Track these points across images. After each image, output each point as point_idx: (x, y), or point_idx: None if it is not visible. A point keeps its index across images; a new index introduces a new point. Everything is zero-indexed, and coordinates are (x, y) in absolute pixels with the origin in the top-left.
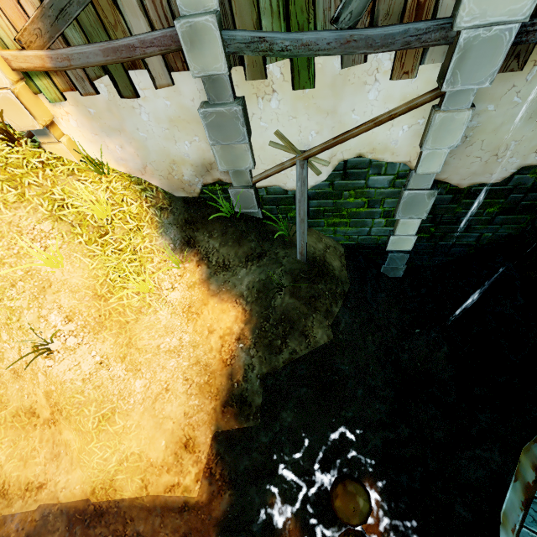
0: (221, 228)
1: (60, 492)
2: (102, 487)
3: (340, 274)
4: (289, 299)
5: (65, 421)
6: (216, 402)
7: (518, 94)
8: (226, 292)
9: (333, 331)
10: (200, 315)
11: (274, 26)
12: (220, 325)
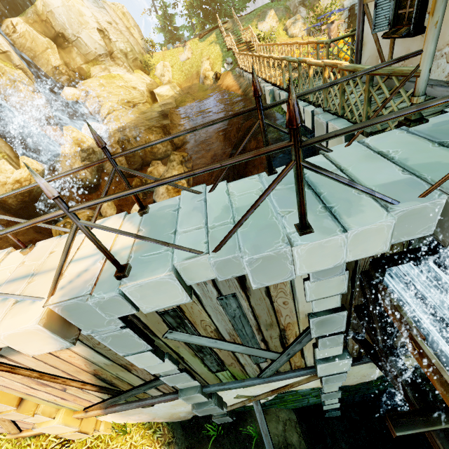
0: (212, 448)
1: None
2: None
3: None
4: None
5: None
6: None
7: (360, 365)
8: None
9: None
10: None
11: (229, 380)
12: None
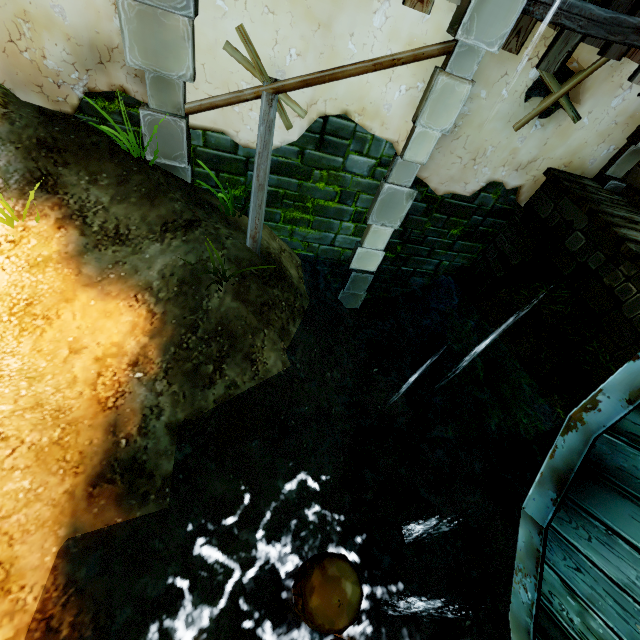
0: (116, 172)
1: None
2: None
3: (298, 285)
4: (232, 301)
5: None
6: (77, 478)
7: (507, 86)
8: (116, 281)
9: (289, 357)
10: (52, 321)
11: None
12: (97, 338)
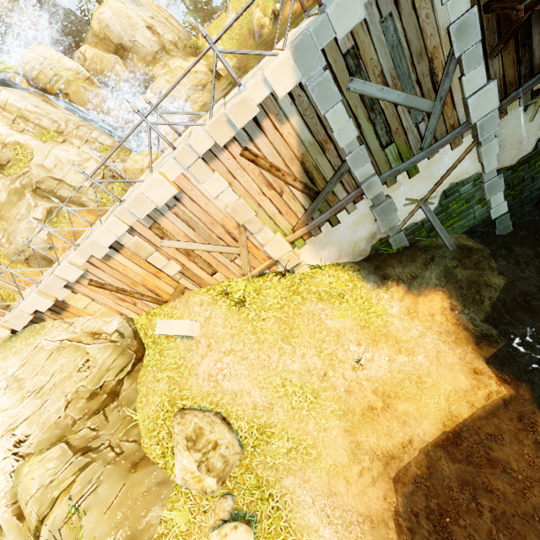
0: (396, 261)
1: (424, 437)
2: (447, 419)
3: (478, 247)
4: (464, 271)
5: (395, 400)
6: (470, 345)
7: (512, 120)
8: (424, 290)
9: (502, 276)
10: (418, 312)
11: (397, 164)
12: (434, 308)
